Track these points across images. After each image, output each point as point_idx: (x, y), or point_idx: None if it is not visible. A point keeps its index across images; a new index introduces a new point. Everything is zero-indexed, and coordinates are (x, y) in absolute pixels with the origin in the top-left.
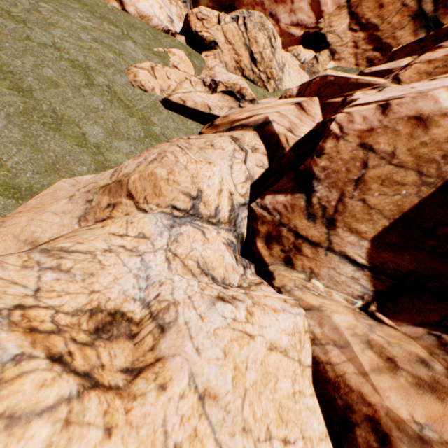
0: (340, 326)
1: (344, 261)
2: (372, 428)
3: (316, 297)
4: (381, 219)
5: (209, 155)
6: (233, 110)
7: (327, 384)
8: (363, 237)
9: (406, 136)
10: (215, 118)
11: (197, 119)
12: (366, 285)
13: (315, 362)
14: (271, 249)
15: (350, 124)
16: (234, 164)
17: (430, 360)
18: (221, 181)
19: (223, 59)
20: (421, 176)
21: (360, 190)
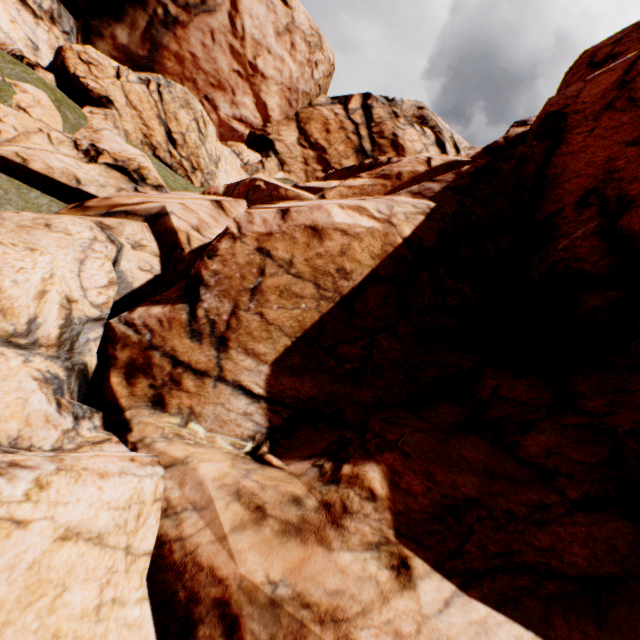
0: (206, 479)
1: (237, 393)
2: (221, 616)
3: (189, 447)
4: (283, 337)
5: (37, 238)
6: (125, 192)
7: (170, 572)
8: (263, 360)
9: (304, 246)
10: (90, 198)
11: (53, 193)
12: (261, 420)
13: (160, 545)
14: (135, 385)
15: (250, 225)
16: (89, 259)
17: (306, 496)
18: (49, 278)
19: (123, 126)
20: (320, 289)
21: (257, 302)
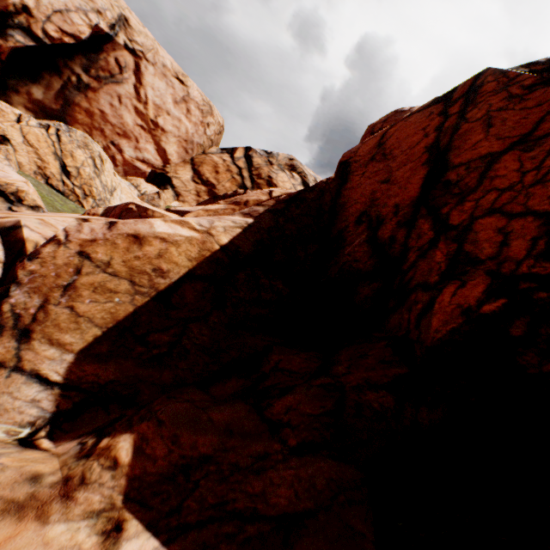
0: None
1: (32, 381)
2: None
3: None
4: (93, 328)
5: None
6: None
7: None
8: (69, 350)
9: (124, 250)
10: None
11: None
12: (48, 406)
13: None
14: None
15: (78, 233)
16: None
17: (51, 473)
18: None
19: (17, 158)
20: (135, 285)
21: (69, 297)
